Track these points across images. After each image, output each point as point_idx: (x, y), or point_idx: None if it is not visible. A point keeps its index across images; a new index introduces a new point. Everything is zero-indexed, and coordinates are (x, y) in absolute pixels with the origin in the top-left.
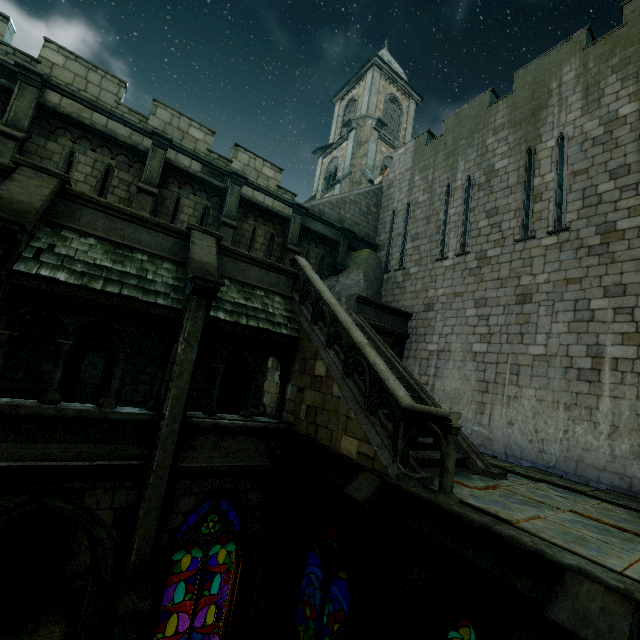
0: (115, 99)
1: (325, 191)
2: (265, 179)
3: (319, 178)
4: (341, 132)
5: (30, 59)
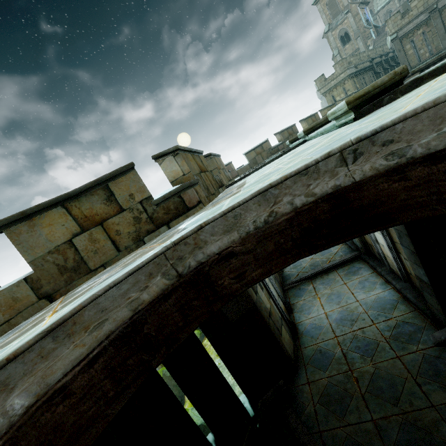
0: (375, 54)
1: (342, 45)
2: (387, 50)
3: (335, 42)
4: (331, 16)
5: (369, 57)
